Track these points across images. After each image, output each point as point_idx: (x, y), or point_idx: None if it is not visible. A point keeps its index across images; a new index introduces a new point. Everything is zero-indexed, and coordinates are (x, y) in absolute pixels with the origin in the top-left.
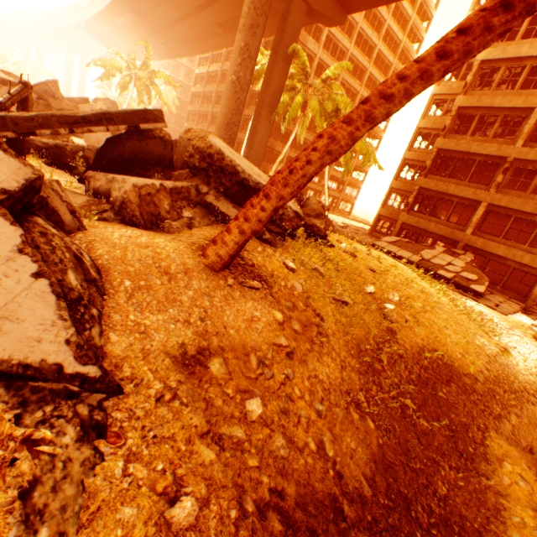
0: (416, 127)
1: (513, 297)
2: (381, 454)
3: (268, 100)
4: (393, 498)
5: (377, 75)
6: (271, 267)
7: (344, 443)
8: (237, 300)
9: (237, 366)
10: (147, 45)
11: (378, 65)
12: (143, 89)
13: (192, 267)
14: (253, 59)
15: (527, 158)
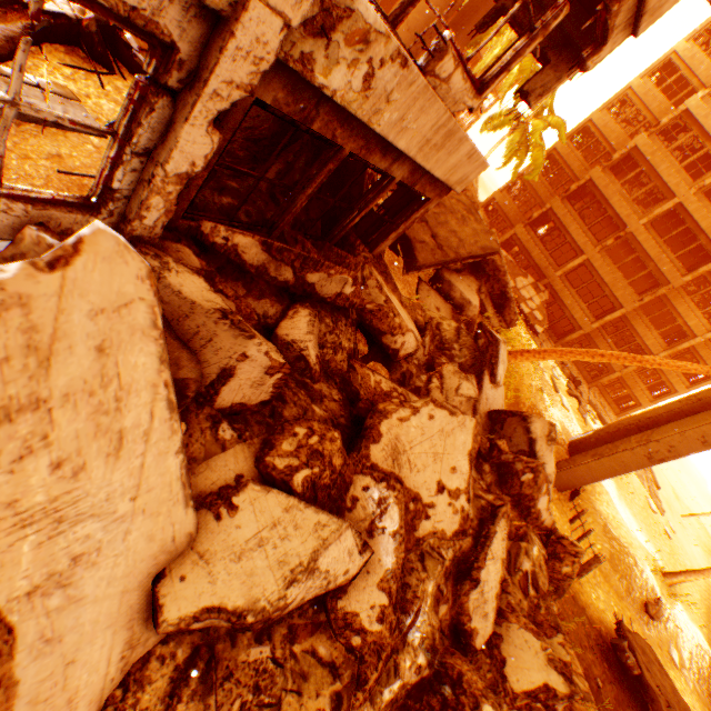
0: (588, 118)
1: (551, 337)
2: None
3: (483, 14)
4: None
5: None
6: None
7: None
8: None
9: None
10: None
11: None
12: None
13: None
14: None
15: (638, 238)
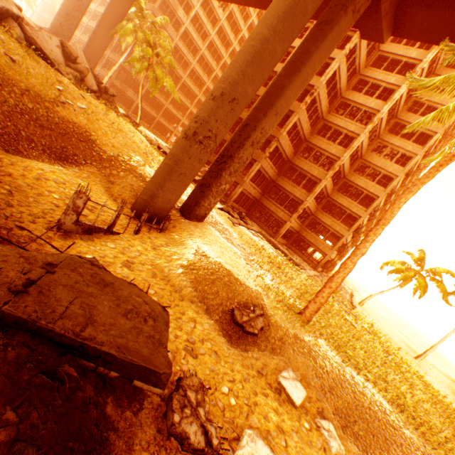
0: None
1: (224, 198)
2: None
3: (110, 17)
4: None
5: None
6: None
7: None
8: None
9: None
10: None
11: None
12: None
13: None
14: None
15: None
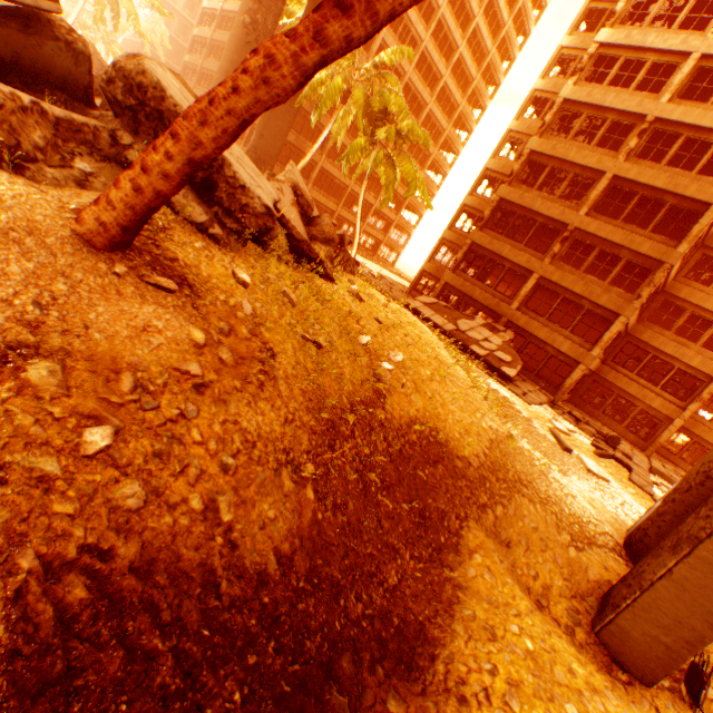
0: (484, 167)
1: (545, 388)
2: (316, 531)
3: None
4: (316, 582)
5: (454, 88)
6: (209, 272)
7: (257, 510)
8: (127, 299)
9: (89, 382)
10: None
11: (458, 77)
12: None
13: (47, 229)
14: (281, 1)
15: (588, 230)
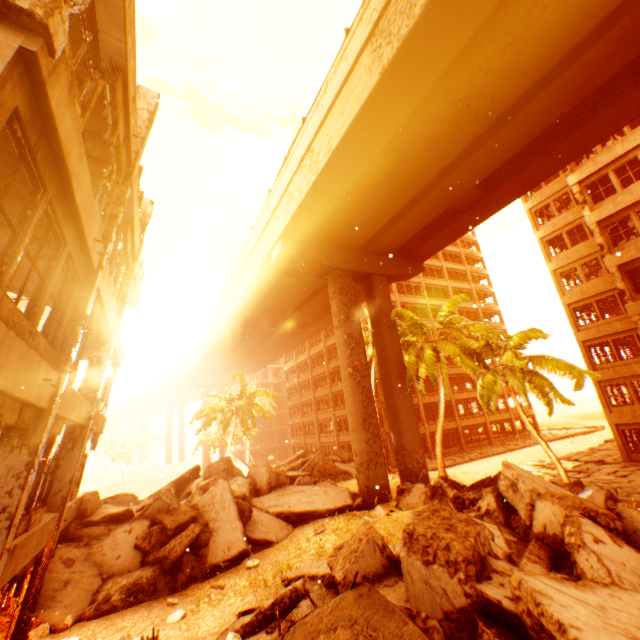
0: (563, 305)
1: None
2: None
3: (393, 369)
4: None
5: (459, 284)
6: None
7: None
8: None
9: None
10: (241, 375)
11: (452, 277)
12: (245, 415)
13: None
14: (361, 342)
15: None
